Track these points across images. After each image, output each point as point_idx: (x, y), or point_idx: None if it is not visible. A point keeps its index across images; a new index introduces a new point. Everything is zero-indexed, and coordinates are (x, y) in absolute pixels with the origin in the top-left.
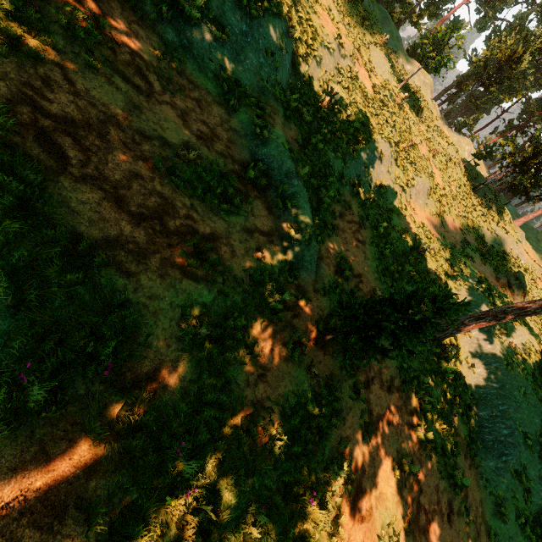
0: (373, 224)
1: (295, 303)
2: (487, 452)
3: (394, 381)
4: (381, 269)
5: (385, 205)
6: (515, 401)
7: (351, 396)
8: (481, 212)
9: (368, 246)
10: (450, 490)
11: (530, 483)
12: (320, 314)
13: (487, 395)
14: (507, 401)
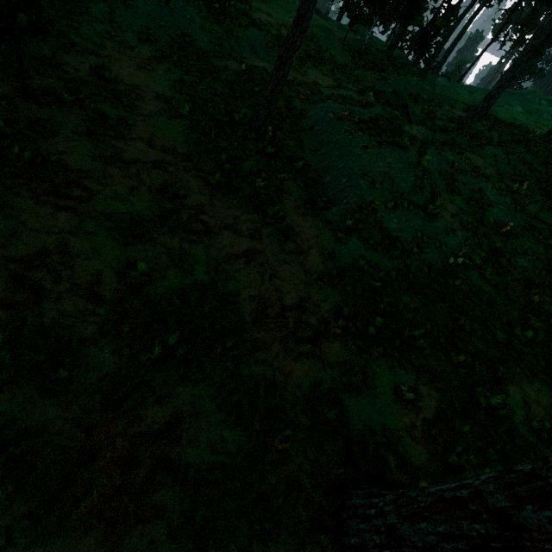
0: (174, 62)
1: (2, 76)
2: (330, 204)
3: (177, 149)
4: (175, 85)
5: (197, 52)
6: (354, 156)
7: (76, 133)
8: (367, 67)
9: (162, 74)
10: (261, 222)
11: (380, 214)
12: (45, 88)
13: (329, 165)
14: (346, 158)
